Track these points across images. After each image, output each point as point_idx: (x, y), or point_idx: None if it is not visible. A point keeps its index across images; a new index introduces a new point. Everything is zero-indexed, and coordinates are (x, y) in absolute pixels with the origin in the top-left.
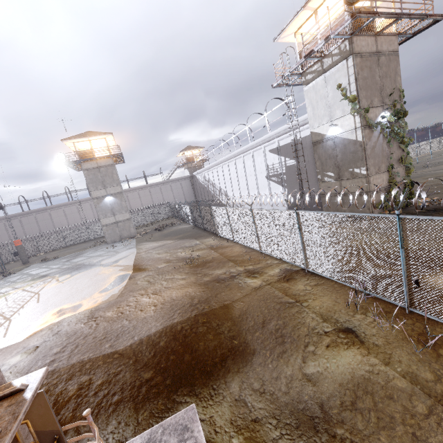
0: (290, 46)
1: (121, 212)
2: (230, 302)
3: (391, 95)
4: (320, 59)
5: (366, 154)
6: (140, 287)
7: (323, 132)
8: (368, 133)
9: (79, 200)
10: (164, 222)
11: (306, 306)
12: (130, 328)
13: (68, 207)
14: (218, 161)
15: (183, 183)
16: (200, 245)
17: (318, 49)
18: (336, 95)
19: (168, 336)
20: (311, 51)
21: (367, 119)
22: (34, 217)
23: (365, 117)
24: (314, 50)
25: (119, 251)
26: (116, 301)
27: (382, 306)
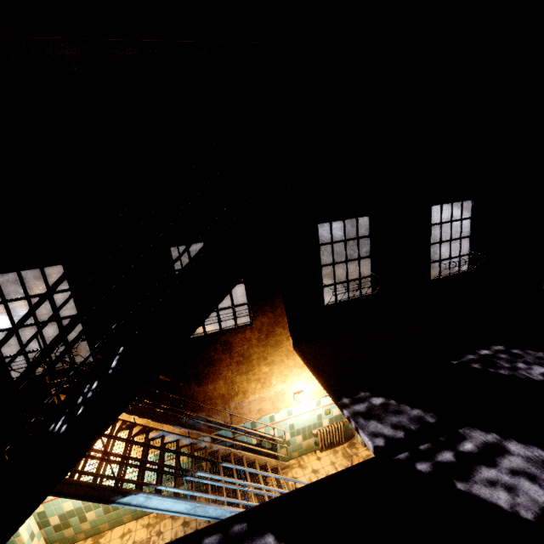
0: None
1: None
2: None
3: None
4: None
5: None
6: None
7: None
8: None
9: None
10: None
11: None
12: None
13: None
14: None
15: None
16: None
17: None
18: None
19: None
20: None
21: None
22: None
23: None
24: None
25: None
26: None
27: None
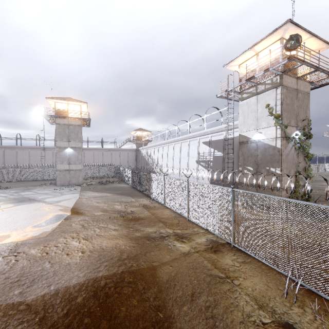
0: (236, 71)
1: (76, 162)
2: (159, 263)
3: (302, 121)
4: (256, 85)
5: (282, 158)
6: (73, 230)
7: (249, 136)
8: (285, 143)
9: (45, 147)
10: (107, 179)
11: (238, 285)
12: (50, 273)
13: (34, 150)
14: (161, 143)
15: (130, 153)
16: (135, 202)
17: (258, 76)
18: (264, 111)
19: (88, 292)
20: (252, 77)
21: (286, 133)
22: (3, 152)
23: (284, 131)
24: (255, 76)
25: (64, 193)
26: (46, 239)
27: (318, 301)
